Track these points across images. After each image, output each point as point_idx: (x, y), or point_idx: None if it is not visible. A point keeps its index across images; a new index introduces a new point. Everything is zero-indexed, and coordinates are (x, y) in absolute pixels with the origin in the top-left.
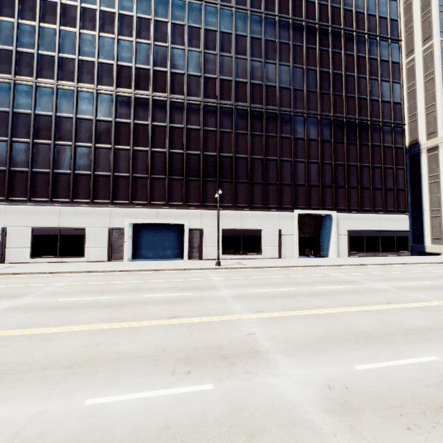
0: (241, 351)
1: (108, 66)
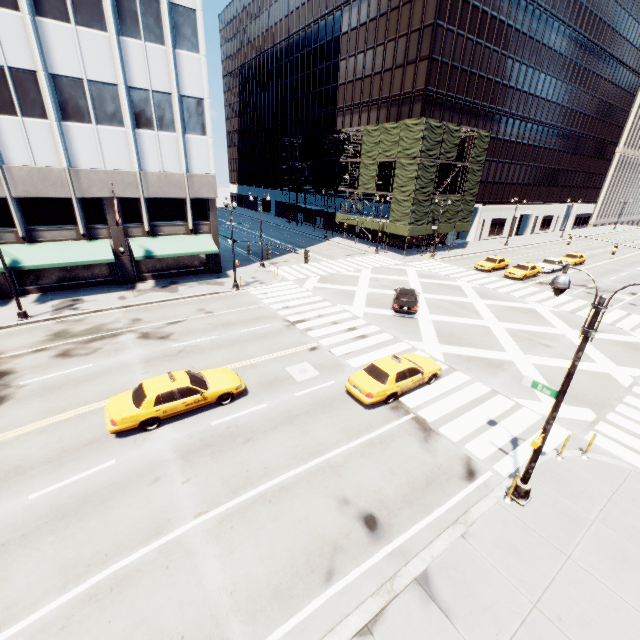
0: None
1: (542, 101)
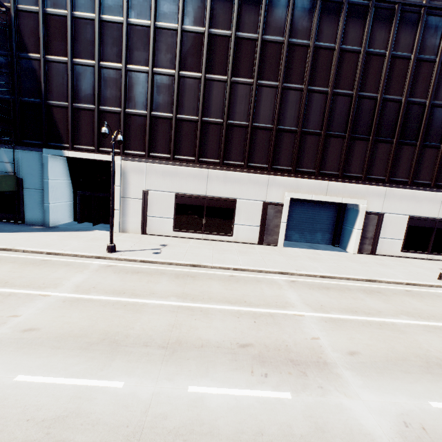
0: None
1: None
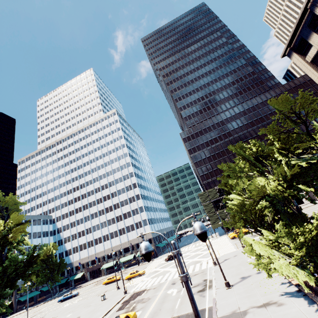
0: None
1: None
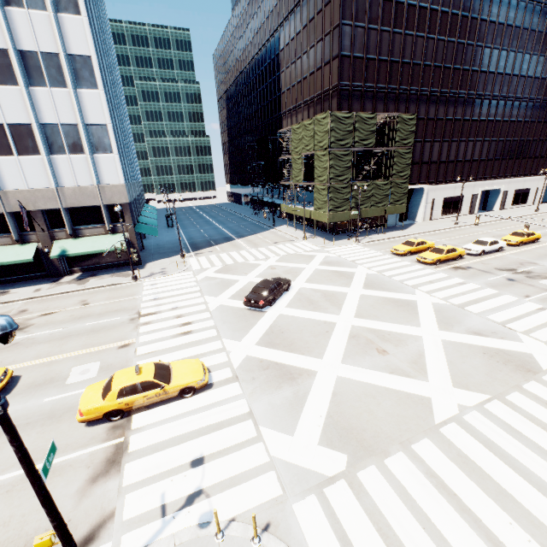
0: None
1: (492, 75)
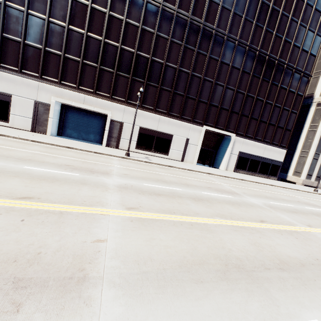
0: (58, 275)
1: None
